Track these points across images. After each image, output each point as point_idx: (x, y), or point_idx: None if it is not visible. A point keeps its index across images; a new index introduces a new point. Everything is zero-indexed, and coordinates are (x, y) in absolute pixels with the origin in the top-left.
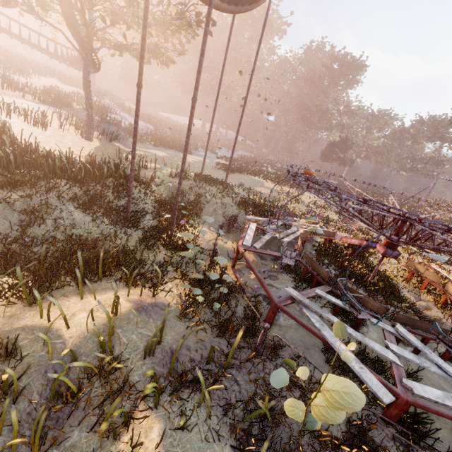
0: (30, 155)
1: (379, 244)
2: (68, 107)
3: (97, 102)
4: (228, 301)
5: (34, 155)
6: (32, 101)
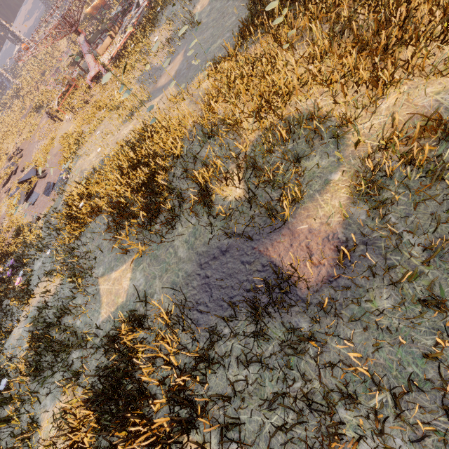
0: None
1: (83, 33)
2: None
3: None
4: None
5: None
6: None
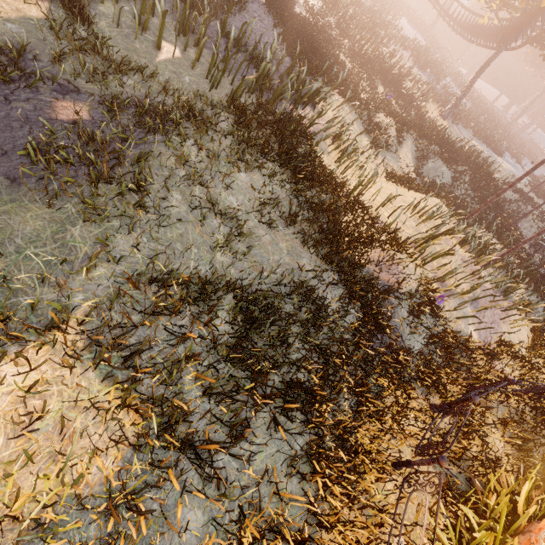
0: (453, 140)
1: None
2: (424, 70)
3: (438, 62)
4: (544, 275)
5: (449, 139)
6: (411, 63)
